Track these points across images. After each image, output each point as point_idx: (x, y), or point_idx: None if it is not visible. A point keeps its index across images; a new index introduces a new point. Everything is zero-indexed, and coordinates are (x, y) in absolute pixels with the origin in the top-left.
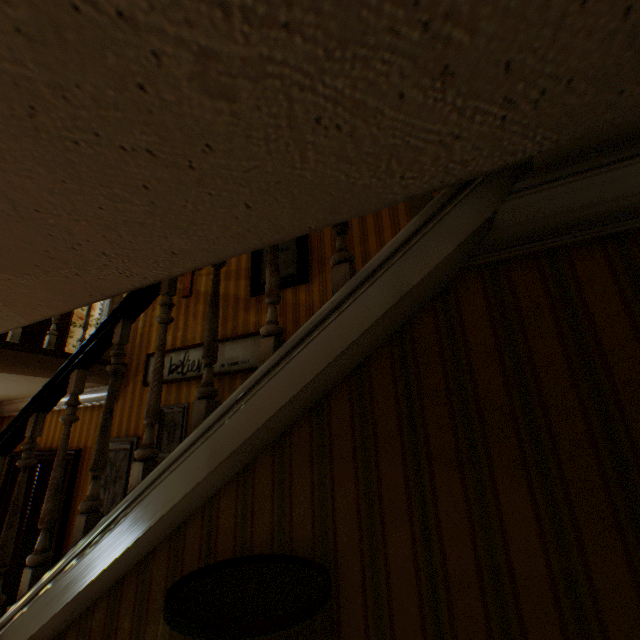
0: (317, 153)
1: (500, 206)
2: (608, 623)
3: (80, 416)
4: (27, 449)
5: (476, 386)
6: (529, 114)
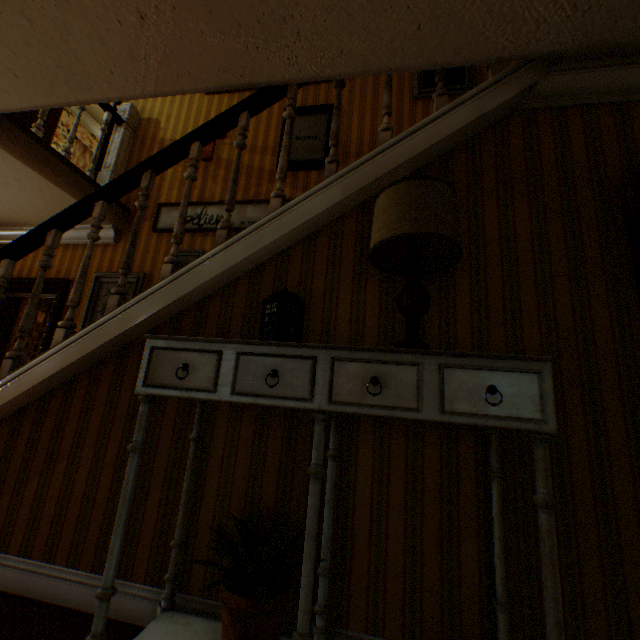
0: (481, 2)
1: (541, 79)
2: (551, 248)
3: (68, 252)
4: (143, 196)
5: (511, 165)
6: (578, 20)
